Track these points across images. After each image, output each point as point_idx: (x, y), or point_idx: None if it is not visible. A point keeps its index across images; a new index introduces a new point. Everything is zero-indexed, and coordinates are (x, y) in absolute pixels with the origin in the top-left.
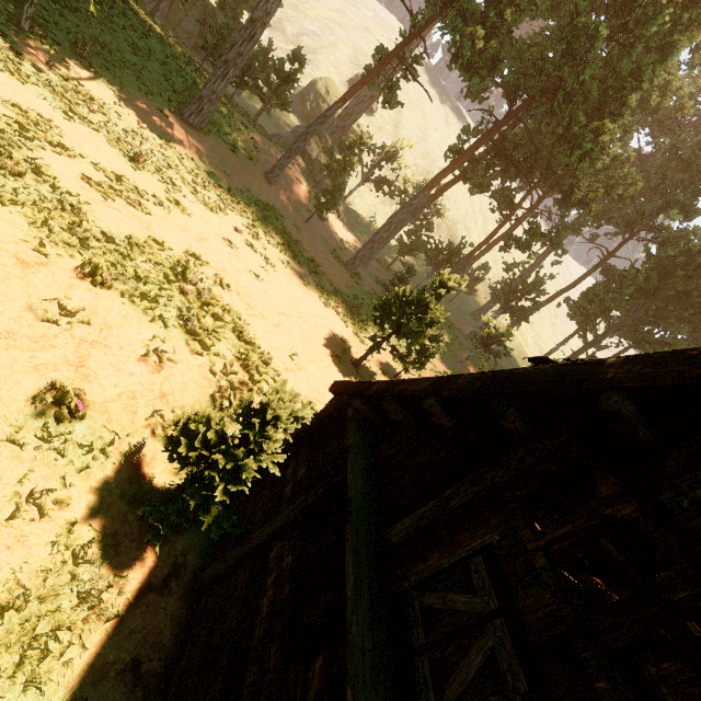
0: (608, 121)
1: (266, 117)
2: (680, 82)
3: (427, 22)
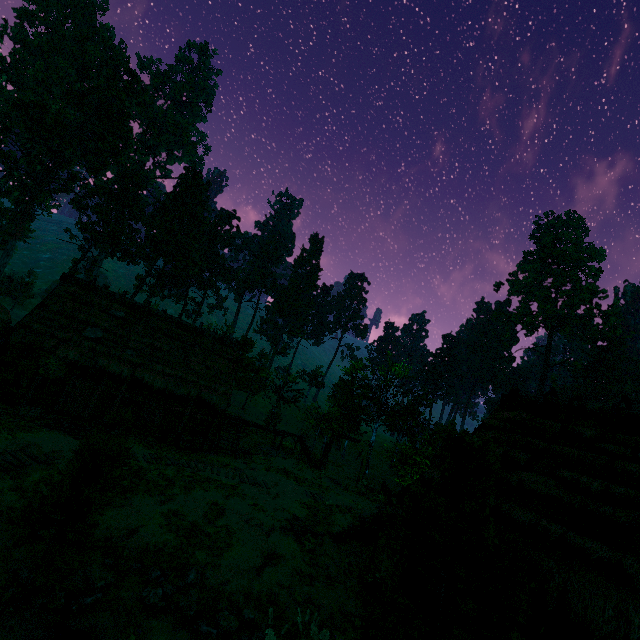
0: (180, 257)
1: (22, 309)
2: (225, 235)
3: (91, 246)
